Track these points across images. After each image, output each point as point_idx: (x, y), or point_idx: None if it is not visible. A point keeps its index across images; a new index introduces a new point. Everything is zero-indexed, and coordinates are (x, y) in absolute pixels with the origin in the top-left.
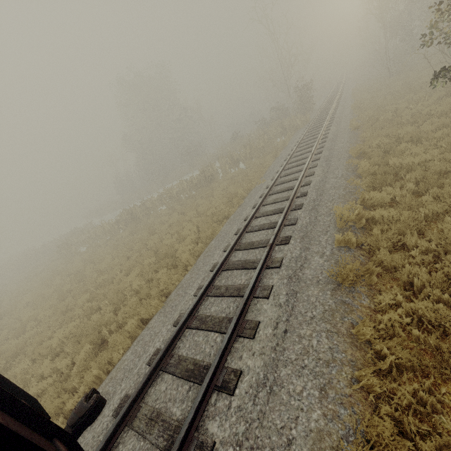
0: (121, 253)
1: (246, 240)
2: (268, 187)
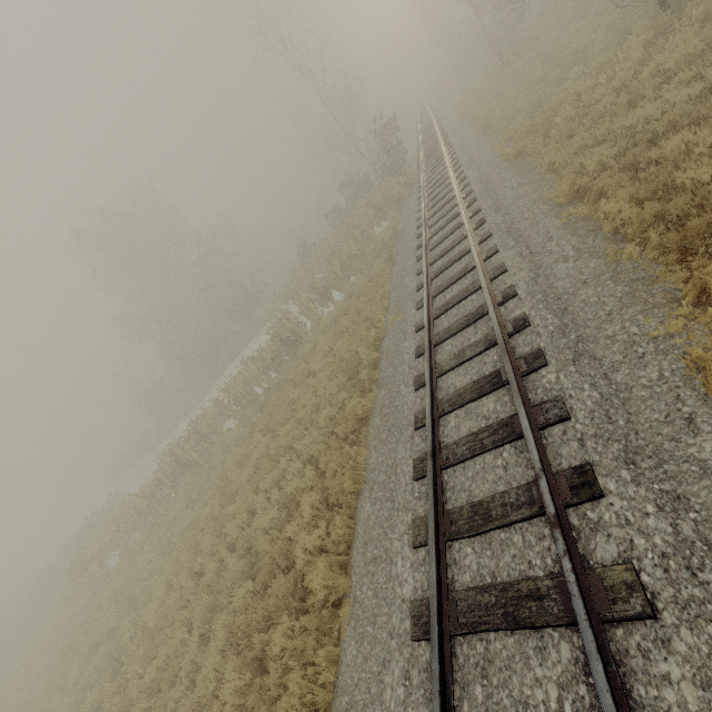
0: (181, 565)
1: (456, 497)
2: (420, 329)
